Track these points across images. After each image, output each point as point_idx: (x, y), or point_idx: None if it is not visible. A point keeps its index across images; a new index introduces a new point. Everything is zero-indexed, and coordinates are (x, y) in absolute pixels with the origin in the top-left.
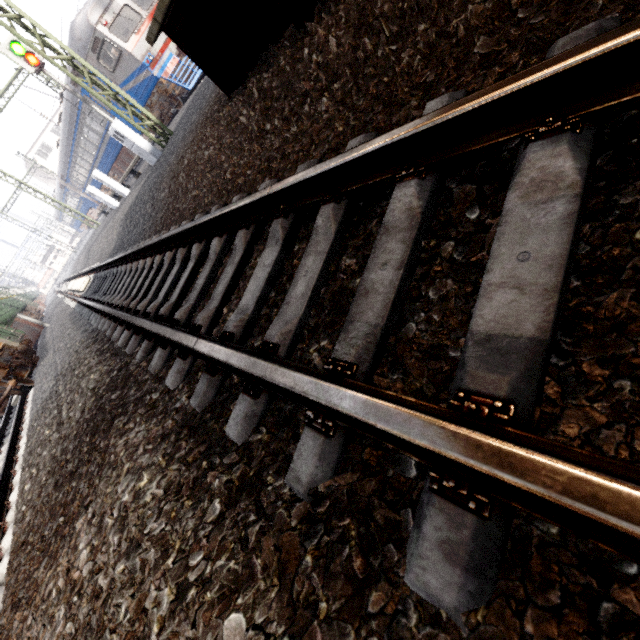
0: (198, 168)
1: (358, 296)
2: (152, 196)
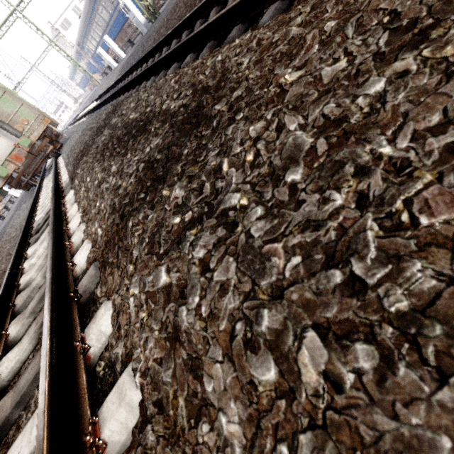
0: (172, 21)
1: None
2: (143, 46)
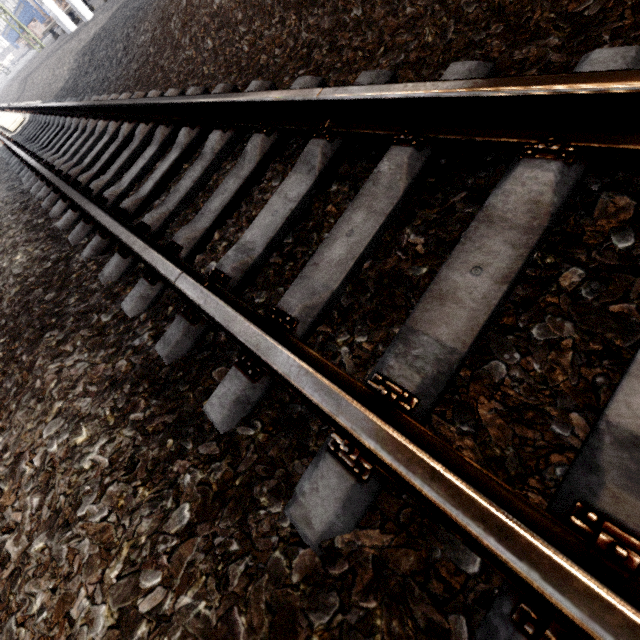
0: (201, 18)
1: (429, 297)
2: (127, 35)
